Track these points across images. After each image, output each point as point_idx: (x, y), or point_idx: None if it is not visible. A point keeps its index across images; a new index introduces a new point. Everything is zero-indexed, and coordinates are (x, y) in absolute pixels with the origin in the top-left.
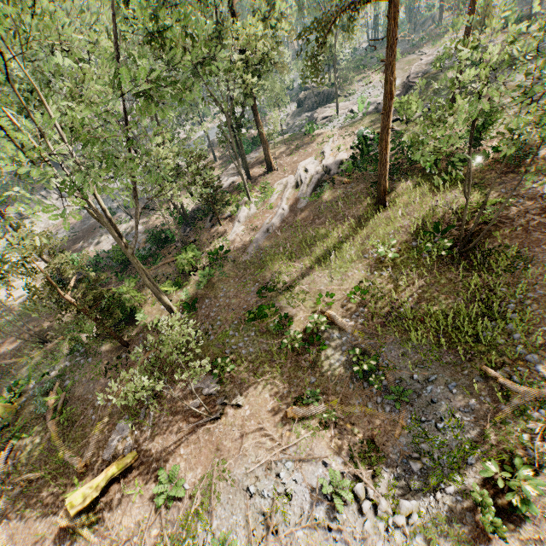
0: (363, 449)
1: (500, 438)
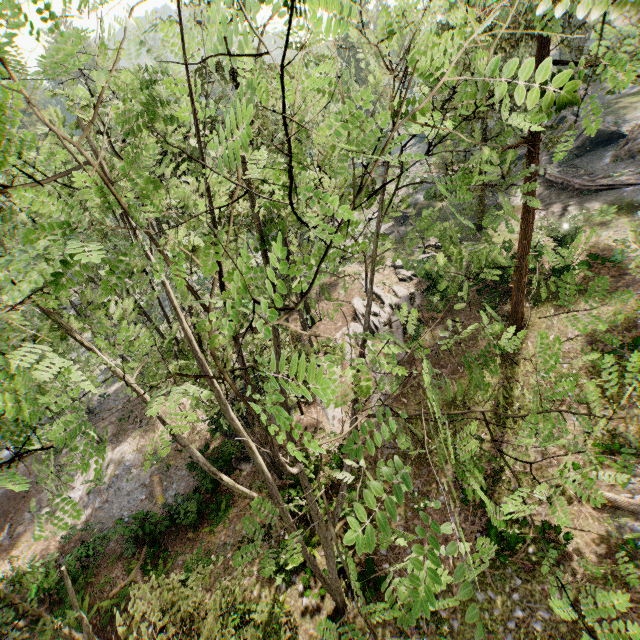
0: None
1: None
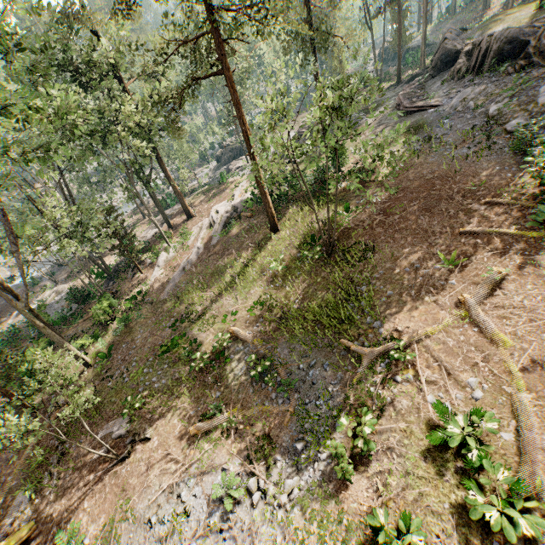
0: (259, 445)
1: (356, 397)
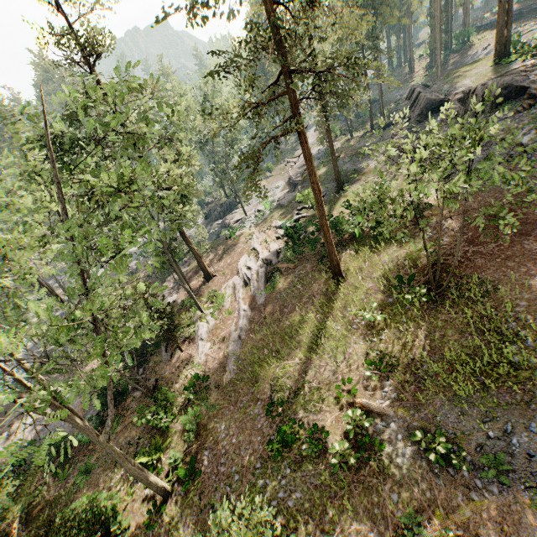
0: None
1: None
